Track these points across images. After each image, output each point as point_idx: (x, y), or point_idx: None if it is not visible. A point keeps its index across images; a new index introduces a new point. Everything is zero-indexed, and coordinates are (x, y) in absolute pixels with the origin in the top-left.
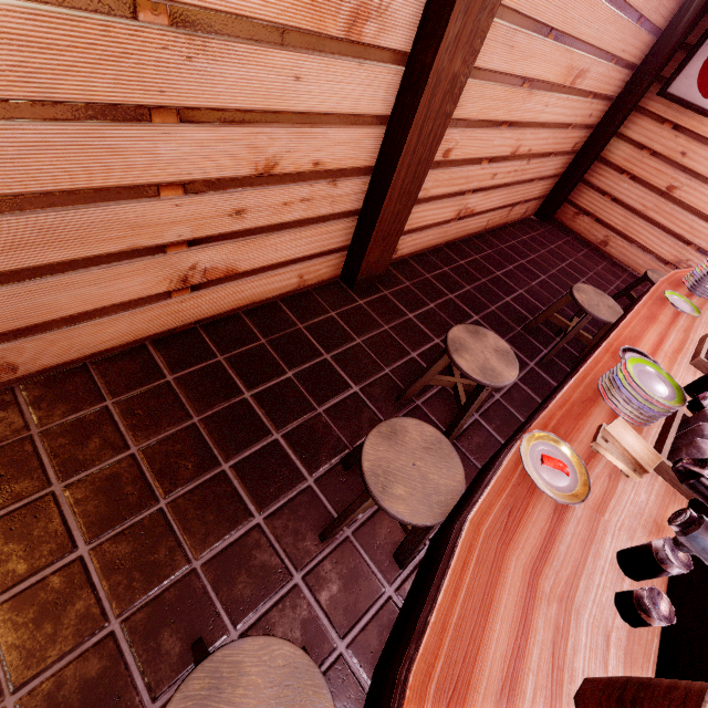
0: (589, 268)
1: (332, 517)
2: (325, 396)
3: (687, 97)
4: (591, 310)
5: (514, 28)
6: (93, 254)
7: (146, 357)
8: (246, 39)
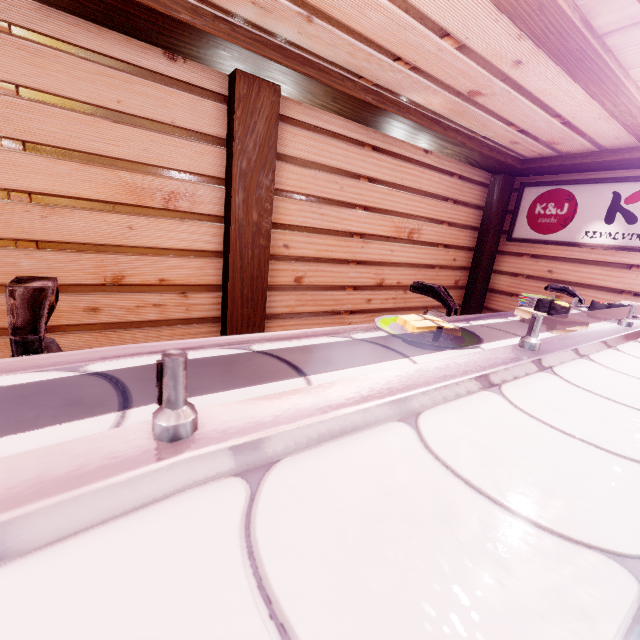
0: None
1: None
2: None
3: (528, 237)
4: None
5: (317, 204)
6: None
7: None
8: (86, 208)
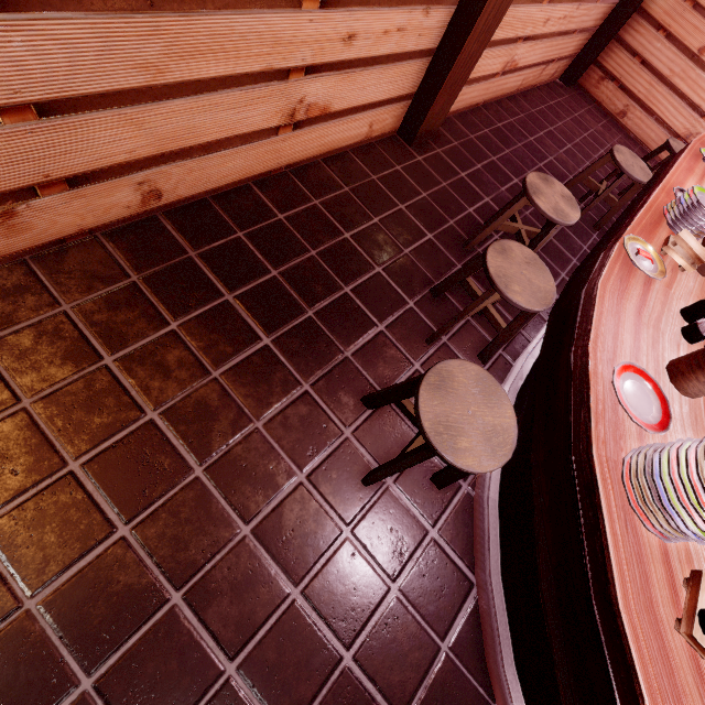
0: (607, 139)
1: (431, 329)
2: (408, 240)
3: None
4: (628, 169)
5: None
6: (240, 73)
7: (255, 197)
8: None
